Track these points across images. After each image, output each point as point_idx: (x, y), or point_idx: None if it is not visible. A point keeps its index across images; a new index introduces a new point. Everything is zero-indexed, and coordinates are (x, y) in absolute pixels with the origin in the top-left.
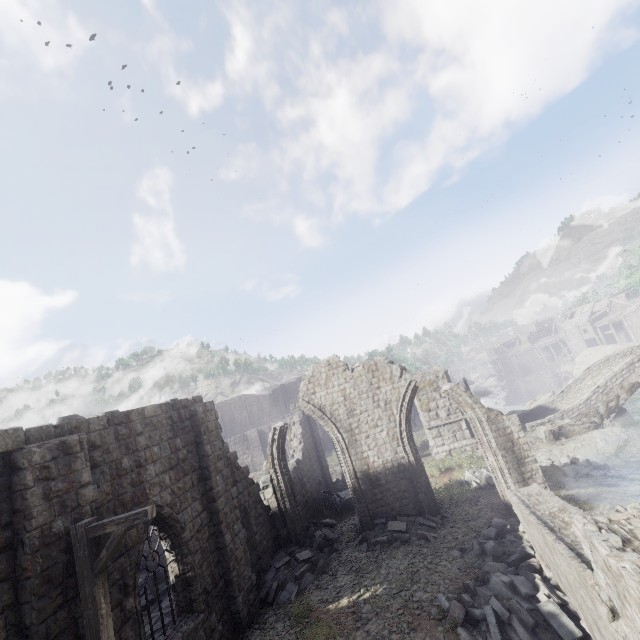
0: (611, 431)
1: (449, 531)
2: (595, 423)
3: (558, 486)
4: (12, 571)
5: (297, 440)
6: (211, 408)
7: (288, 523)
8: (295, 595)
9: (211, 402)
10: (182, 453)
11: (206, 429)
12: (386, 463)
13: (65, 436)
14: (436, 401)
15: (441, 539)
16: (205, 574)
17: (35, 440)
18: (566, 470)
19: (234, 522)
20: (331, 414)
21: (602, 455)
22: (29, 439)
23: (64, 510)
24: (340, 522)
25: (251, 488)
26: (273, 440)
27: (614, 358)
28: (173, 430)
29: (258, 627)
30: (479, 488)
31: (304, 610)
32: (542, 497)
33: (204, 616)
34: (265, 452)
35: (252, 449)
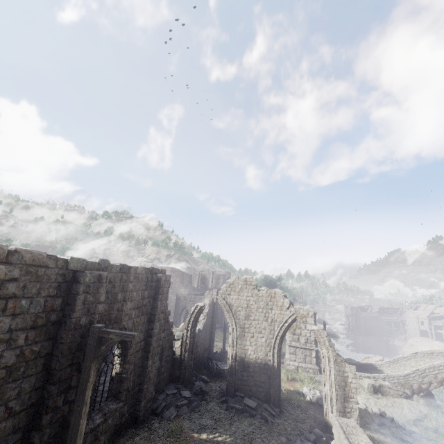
0: (416, 405)
1: (282, 422)
2: (407, 394)
3: (365, 426)
4: (55, 335)
5: (203, 316)
6: (168, 279)
7: (182, 368)
8: (174, 417)
9: (170, 276)
10: (145, 301)
11: (162, 291)
12: (257, 359)
13: (100, 270)
14: (301, 330)
15: (276, 425)
16: (131, 379)
17: (88, 268)
18: (374, 418)
19: (156, 354)
20: (235, 312)
21: (404, 419)
22: (86, 267)
23: (88, 313)
24: (212, 382)
25: (170, 337)
26: (193, 312)
27: (437, 354)
28: (146, 285)
29: (147, 426)
30: (310, 402)
31: (178, 429)
32: (355, 430)
33: (122, 404)
34: (176, 312)
35: (168, 306)
